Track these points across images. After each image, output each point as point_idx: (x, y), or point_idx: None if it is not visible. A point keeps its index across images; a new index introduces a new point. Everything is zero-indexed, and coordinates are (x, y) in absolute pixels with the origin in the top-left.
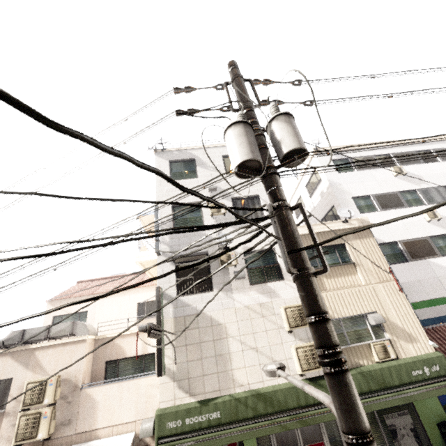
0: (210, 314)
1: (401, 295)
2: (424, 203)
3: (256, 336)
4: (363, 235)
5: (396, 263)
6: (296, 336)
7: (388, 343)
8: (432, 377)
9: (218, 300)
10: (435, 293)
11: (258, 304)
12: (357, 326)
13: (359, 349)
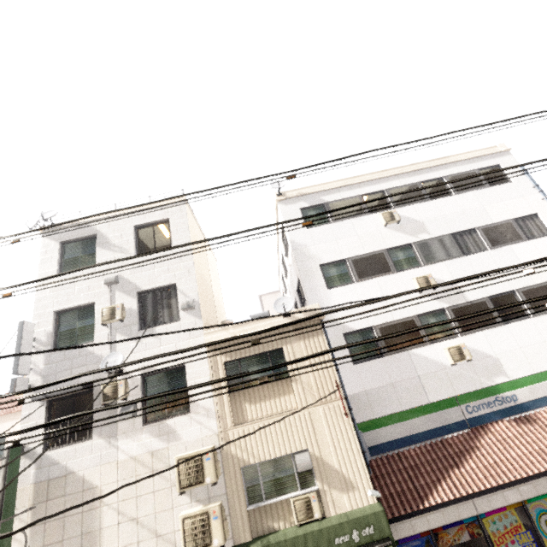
0: (84, 474)
1: (346, 421)
2: (420, 264)
3: (139, 501)
4: (310, 333)
5: (367, 359)
6: (193, 495)
7: (314, 497)
8: (361, 544)
9: (97, 451)
10: (412, 400)
11: (150, 453)
12: (281, 472)
13: (277, 506)
